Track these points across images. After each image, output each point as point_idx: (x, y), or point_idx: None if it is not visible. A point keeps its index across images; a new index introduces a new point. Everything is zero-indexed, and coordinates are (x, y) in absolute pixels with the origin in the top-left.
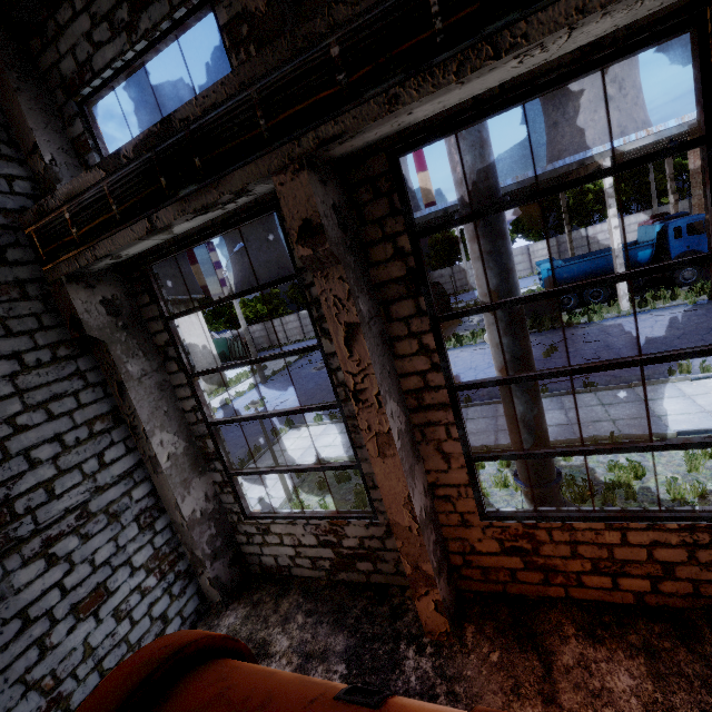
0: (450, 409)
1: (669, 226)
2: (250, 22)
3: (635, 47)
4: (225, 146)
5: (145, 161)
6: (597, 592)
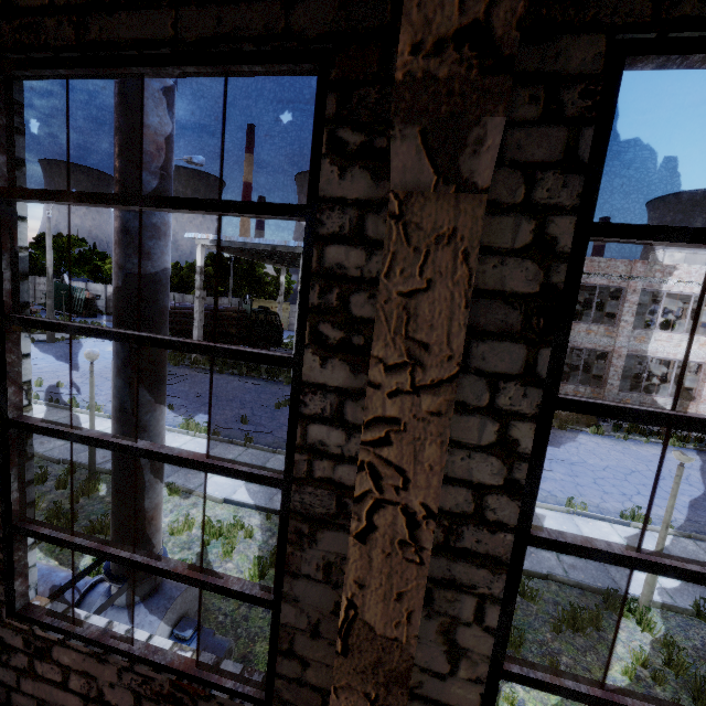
0: None
1: None
2: None
3: None
4: None
5: None
6: None
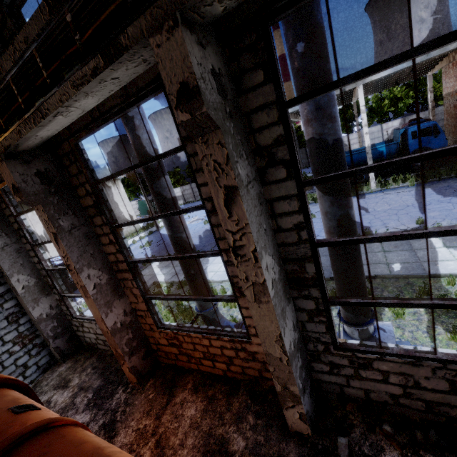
0: (130, 273)
1: (408, 130)
2: None
3: (143, 97)
4: None
5: None
6: (209, 368)
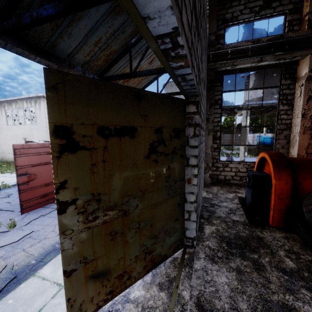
0: None
1: None
2: (309, 21)
3: None
4: (298, 45)
5: (268, 43)
6: None
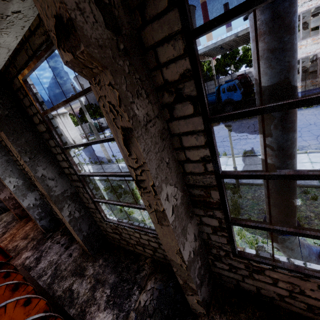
0: None
1: (220, 87)
2: None
3: None
4: None
5: None
6: None
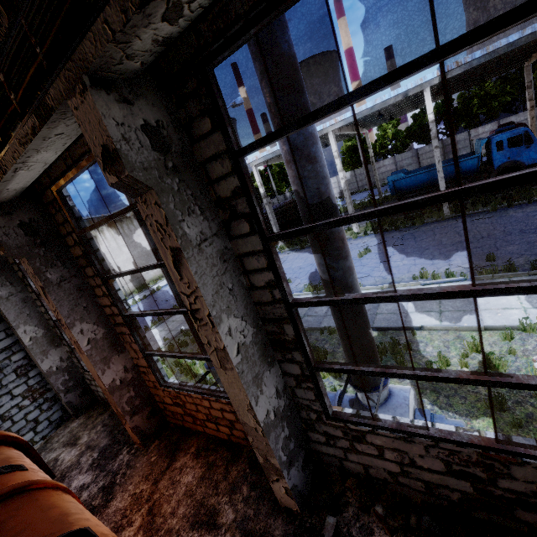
0: (126, 327)
1: (492, 140)
2: None
3: None
4: None
5: None
6: (214, 431)
